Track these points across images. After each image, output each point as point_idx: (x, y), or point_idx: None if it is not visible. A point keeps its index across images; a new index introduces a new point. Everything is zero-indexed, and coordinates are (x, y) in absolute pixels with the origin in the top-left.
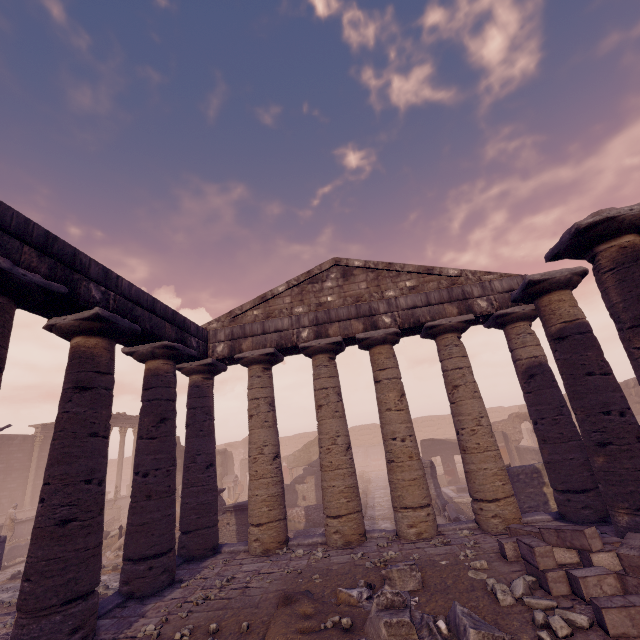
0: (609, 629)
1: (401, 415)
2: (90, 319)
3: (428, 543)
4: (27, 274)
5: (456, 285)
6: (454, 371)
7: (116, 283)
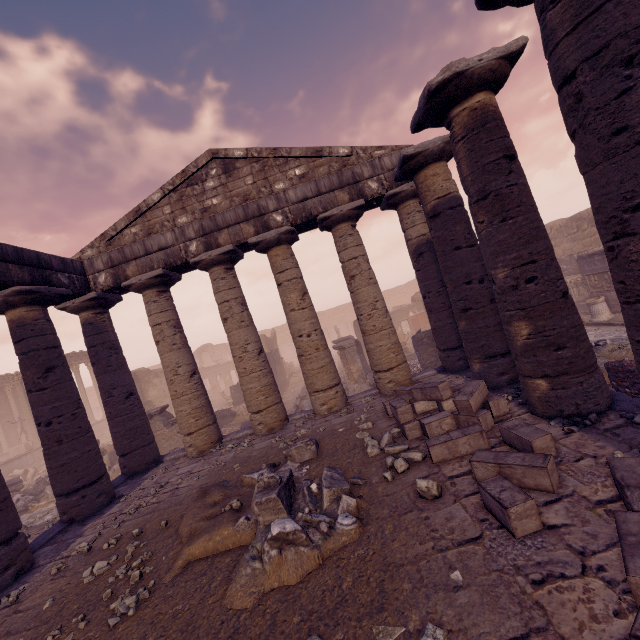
0: (433, 459)
1: (305, 313)
2: None
3: (336, 415)
4: None
5: (347, 167)
6: (350, 262)
7: None
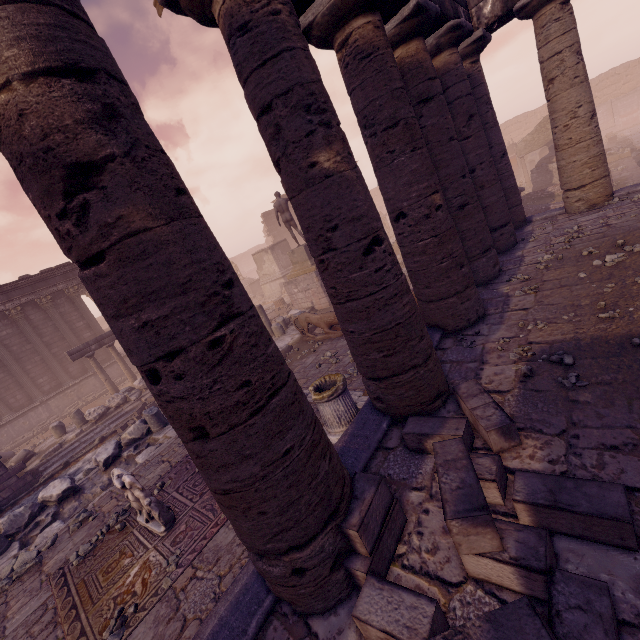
0: None
1: None
2: (408, 18)
3: None
4: None
5: None
6: None
7: None
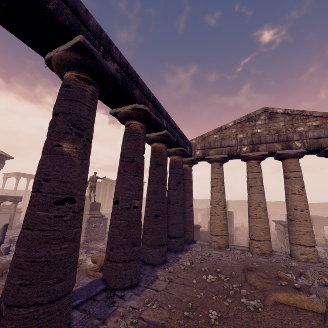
0: None
1: (302, 197)
2: (162, 135)
3: (315, 264)
4: (153, 115)
5: None
6: None
7: (169, 119)
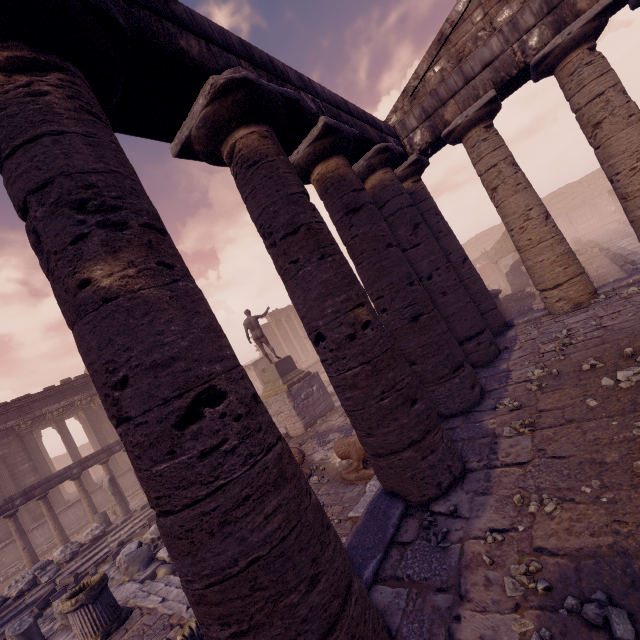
0: None
1: None
2: (320, 137)
3: None
4: (268, 84)
5: None
6: None
7: (312, 88)
